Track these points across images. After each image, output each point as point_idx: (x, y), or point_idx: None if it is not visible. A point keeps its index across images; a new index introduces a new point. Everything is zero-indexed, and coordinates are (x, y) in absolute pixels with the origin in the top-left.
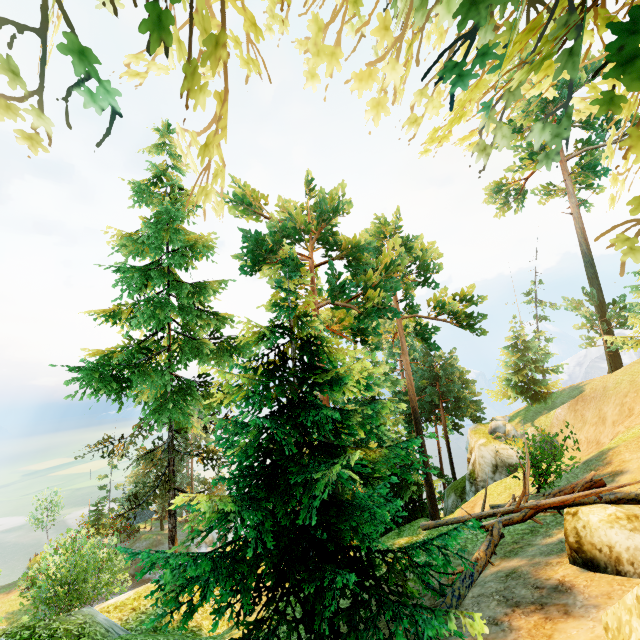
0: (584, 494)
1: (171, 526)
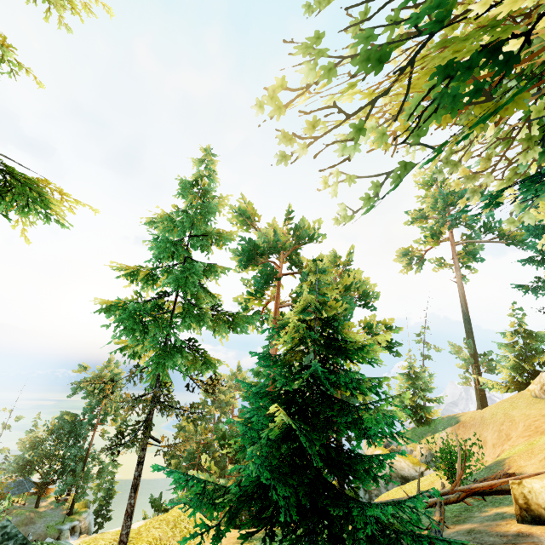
0: (509, 479)
1: (137, 474)
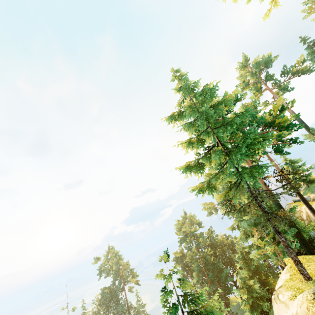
0: None
1: (284, 239)
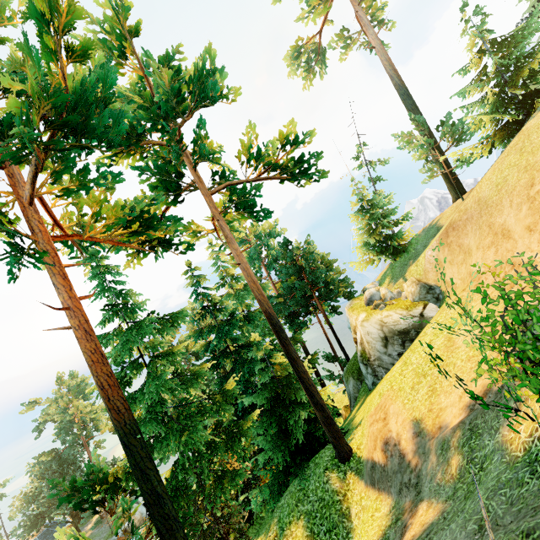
0: None
1: None
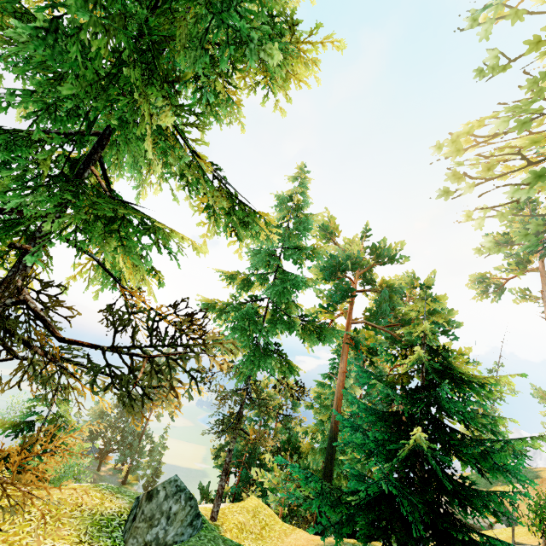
0: None
1: (228, 460)
